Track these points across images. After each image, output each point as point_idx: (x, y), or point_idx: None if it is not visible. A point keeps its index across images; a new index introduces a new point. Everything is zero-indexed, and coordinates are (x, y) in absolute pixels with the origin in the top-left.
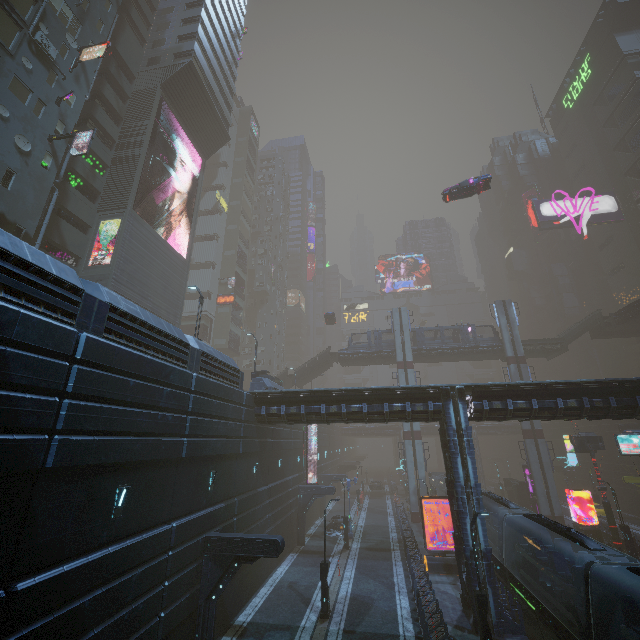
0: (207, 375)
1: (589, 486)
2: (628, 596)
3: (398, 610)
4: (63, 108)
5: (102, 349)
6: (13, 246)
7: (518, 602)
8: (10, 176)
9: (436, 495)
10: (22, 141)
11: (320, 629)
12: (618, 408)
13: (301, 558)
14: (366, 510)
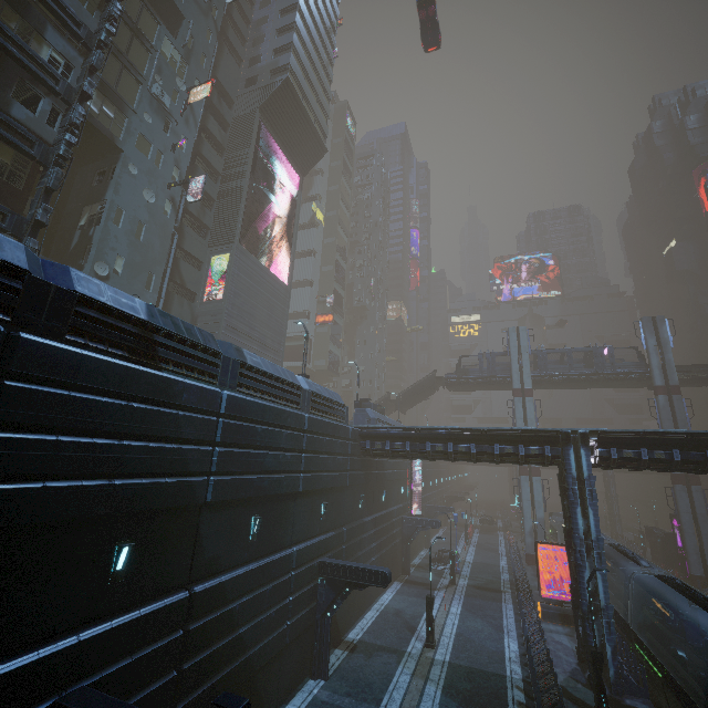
0: (317, 413)
1: None
2: None
3: (506, 652)
4: (177, 154)
5: (238, 403)
6: (174, 326)
7: (642, 665)
8: (141, 228)
9: (557, 538)
10: (148, 194)
11: (426, 657)
12: None
13: (406, 588)
14: (475, 546)
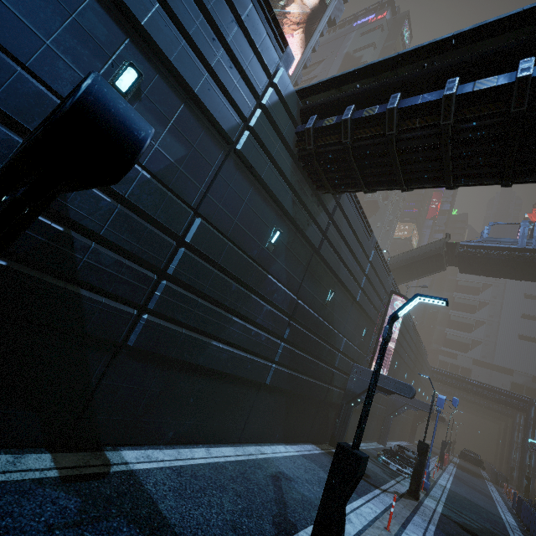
0: None
1: None
2: None
3: None
4: None
5: None
6: None
7: None
8: None
9: None
10: None
11: None
12: None
13: (325, 458)
14: (452, 475)
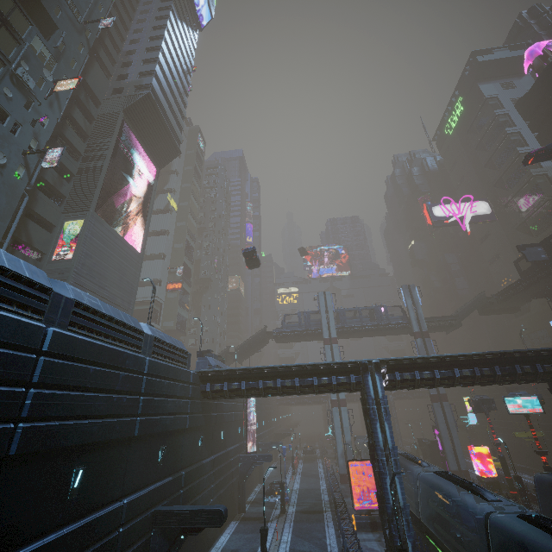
0: (158, 358)
1: (488, 442)
2: (520, 541)
3: None
4: (37, 128)
5: (66, 341)
6: None
7: None
8: None
9: (361, 457)
10: None
11: None
12: (502, 375)
13: (242, 525)
14: (300, 474)
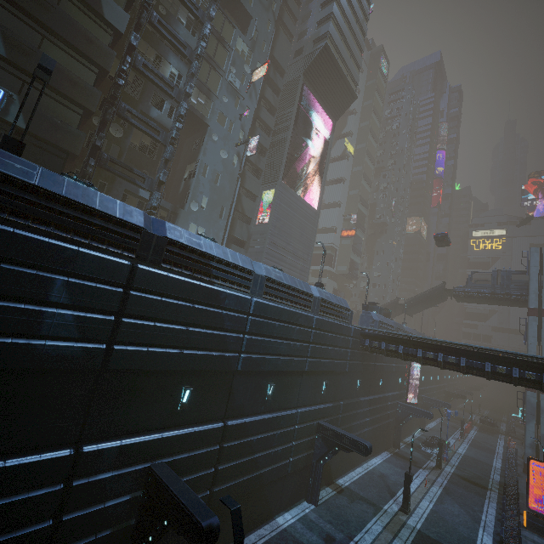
0: (324, 315)
1: None
2: None
3: (477, 542)
4: (243, 121)
5: (262, 306)
6: (224, 254)
7: None
8: (218, 177)
9: None
10: (223, 153)
11: (398, 518)
12: None
13: (394, 458)
14: (470, 441)
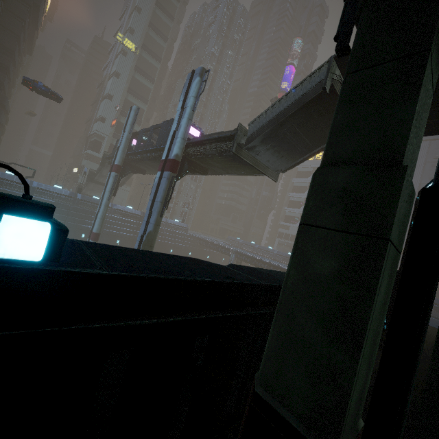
0: None
1: None
2: None
3: None
4: None
5: None
6: None
7: None
8: None
9: None
10: None
11: None
12: None
13: None
14: None
